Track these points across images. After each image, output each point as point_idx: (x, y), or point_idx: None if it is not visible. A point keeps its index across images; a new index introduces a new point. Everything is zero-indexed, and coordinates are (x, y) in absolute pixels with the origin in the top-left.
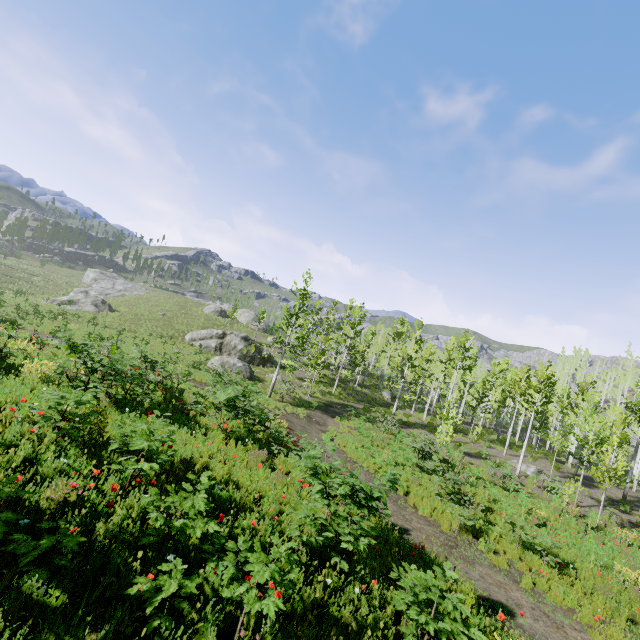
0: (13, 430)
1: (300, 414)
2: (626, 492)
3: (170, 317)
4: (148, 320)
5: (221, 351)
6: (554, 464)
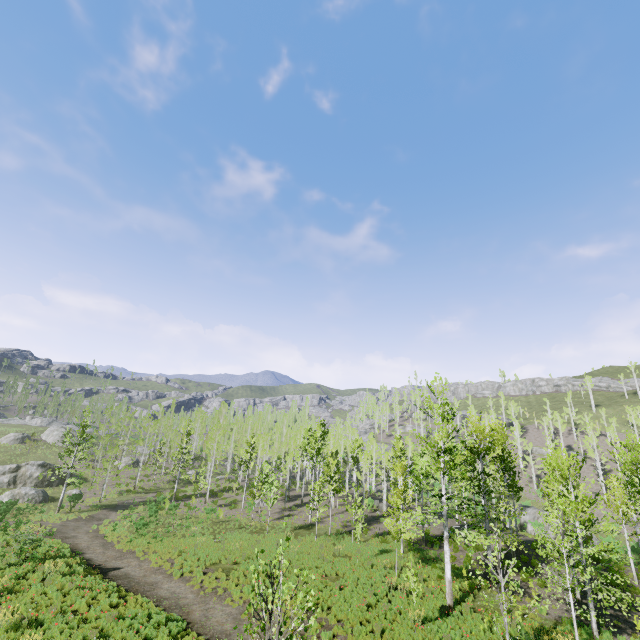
0: None
1: (83, 518)
2: (302, 498)
3: None
4: None
5: (15, 483)
6: (282, 493)
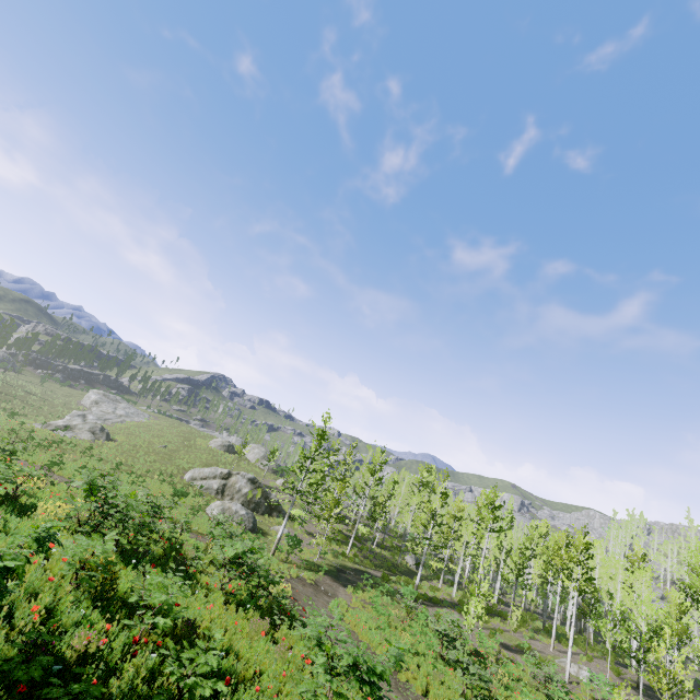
0: (33, 577)
1: (306, 580)
2: None
3: (171, 450)
4: (147, 452)
5: (223, 494)
6: (613, 667)
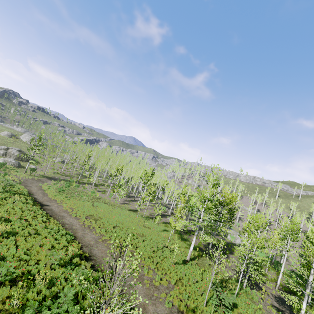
0: None
1: (35, 179)
2: (135, 198)
3: None
4: None
5: (6, 155)
6: (126, 193)
